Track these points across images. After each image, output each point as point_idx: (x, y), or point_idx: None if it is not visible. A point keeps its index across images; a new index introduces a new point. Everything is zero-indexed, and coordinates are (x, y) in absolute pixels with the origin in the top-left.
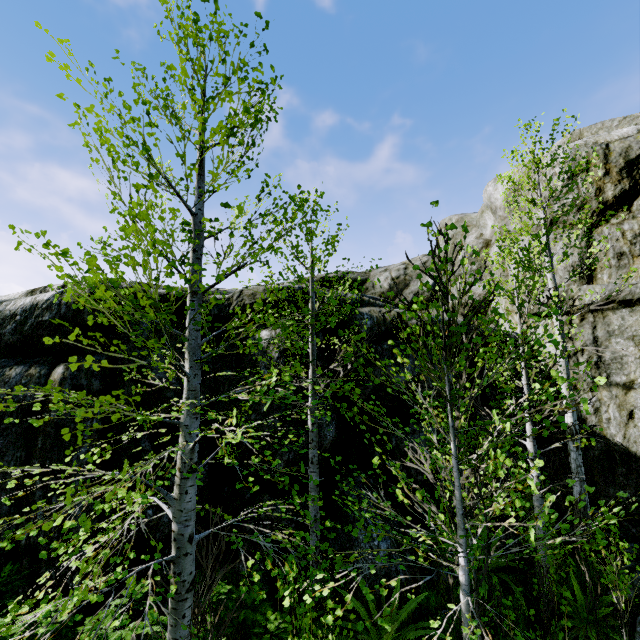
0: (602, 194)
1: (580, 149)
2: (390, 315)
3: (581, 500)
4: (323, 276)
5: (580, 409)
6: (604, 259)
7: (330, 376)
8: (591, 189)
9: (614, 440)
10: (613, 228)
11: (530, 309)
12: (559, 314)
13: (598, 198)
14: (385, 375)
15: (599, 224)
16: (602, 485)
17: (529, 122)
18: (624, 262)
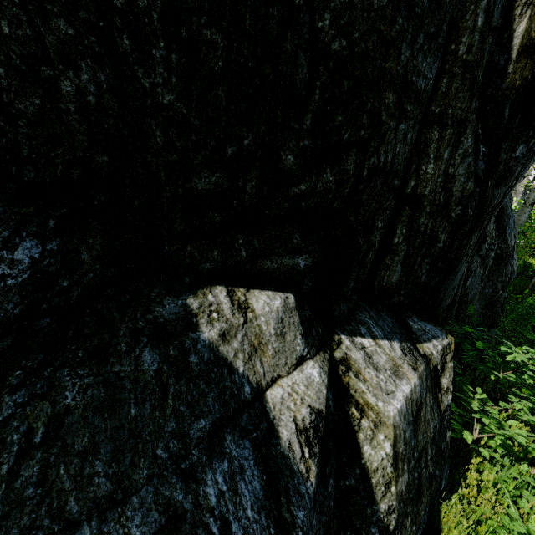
0: None
1: None
2: None
3: None
4: None
5: None
6: None
7: None
8: None
9: None
10: None
11: None
12: None
13: None
14: None
15: None
16: None
17: None
18: None
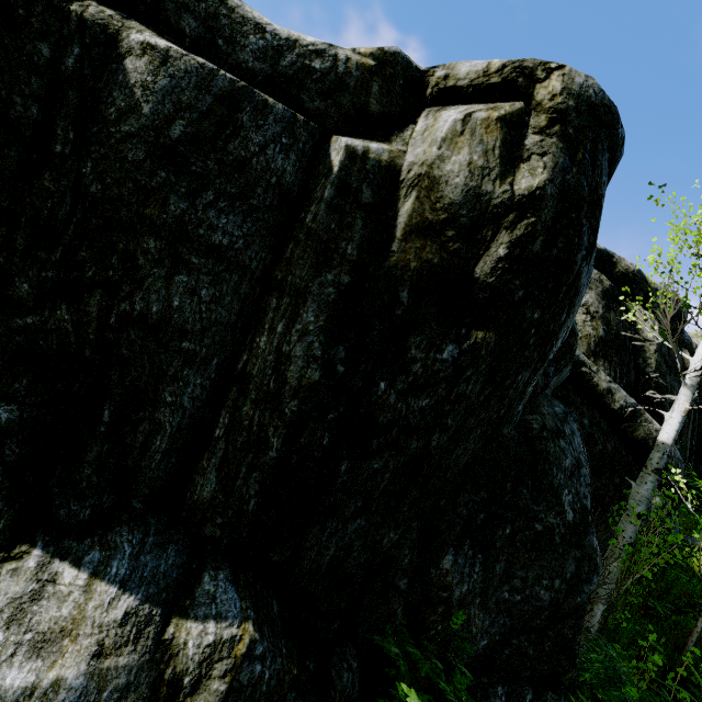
0: None
1: None
2: None
3: None
4: None
5: None
6: None
7: None
8: None
9: None
10: None
11: None
12: None
13: None
14: None
15: None
16: None
17: None
18: None
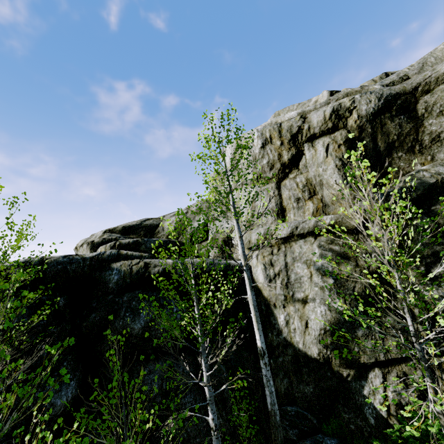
0: (282, 158)
1: (266, 127)
2: (137, 267)
3: (272, 410)
4: (124, 225)
5: (278, 322)
6: (289, 203)
7: (73, 336)
8: (275, 154)
9: (298, 346)
10: (291, 181)
11: (248, 244)
12: (244, 257)
13: (280, 161)
14: (123, 325)
15: (283, 179)
16: (296, 383)
17: (204, 113)
18: (301, 204)
